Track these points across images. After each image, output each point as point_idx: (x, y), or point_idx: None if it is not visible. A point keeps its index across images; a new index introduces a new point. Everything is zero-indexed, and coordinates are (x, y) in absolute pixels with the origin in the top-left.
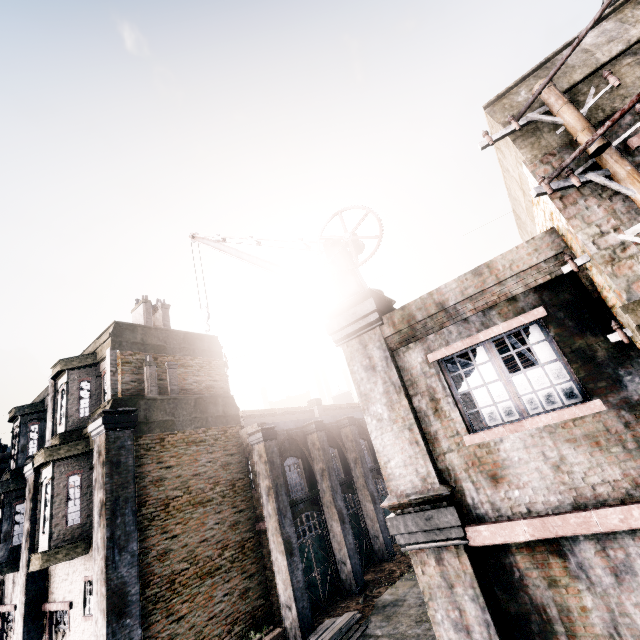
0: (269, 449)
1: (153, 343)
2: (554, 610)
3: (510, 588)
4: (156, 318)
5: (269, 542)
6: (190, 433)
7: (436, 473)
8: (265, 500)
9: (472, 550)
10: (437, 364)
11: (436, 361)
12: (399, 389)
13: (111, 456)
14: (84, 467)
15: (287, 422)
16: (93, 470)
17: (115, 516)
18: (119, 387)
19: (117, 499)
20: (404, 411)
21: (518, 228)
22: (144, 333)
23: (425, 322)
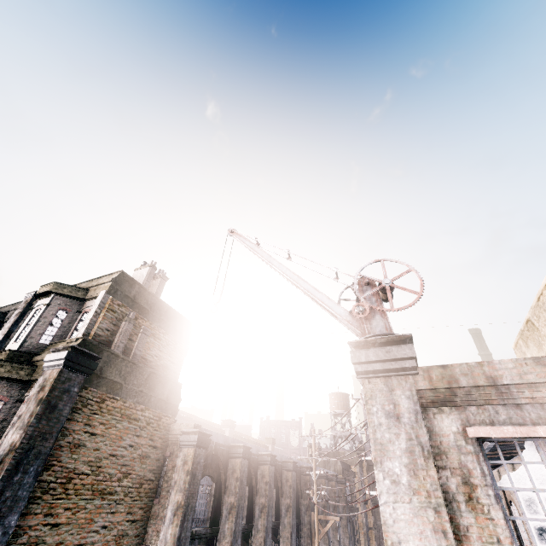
0: (197, 458)
1: (141, 303)
2: None
3: None
4: (152, 284)
5: None
6: (130, 405)
7: None
8: (168, 519)
9: None
10: (477, 442)
11: (476, 438)
12: (428, 454)
13: (52, 396)
14: (12, 396)
15: (219, 434)
16: (19, 403)
17: (16, 470)
18: (93, 329)
19: (30, 449)
20: (431, 483)
21: (519, 339)
22: (139, 291)
23: (469, 390)
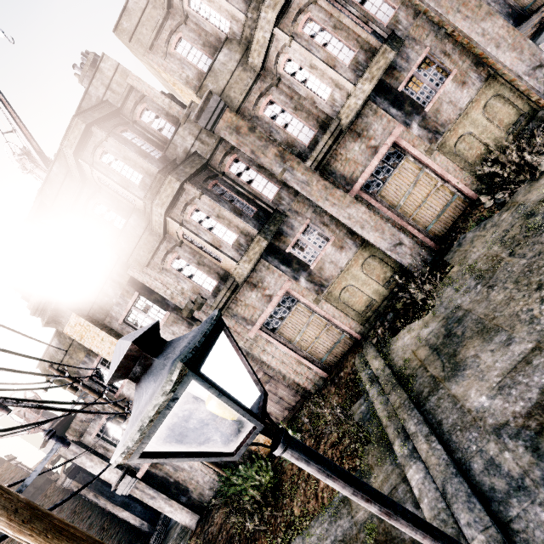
0: (80, 479)
1: None
2: (165, 475)
3: (156, 478)
4: None
5: (114, 513)
6: None
7: (119, 468)
8: (97, 501)
9: (143, 477)
10: (97, 436)
11: (96, 436)
12: (90, 454)
13: None
14: None
15: None
16: None
17: None
18: None
19: None
20: (97, 459)
21: None
22: None
23: (82, 428)
